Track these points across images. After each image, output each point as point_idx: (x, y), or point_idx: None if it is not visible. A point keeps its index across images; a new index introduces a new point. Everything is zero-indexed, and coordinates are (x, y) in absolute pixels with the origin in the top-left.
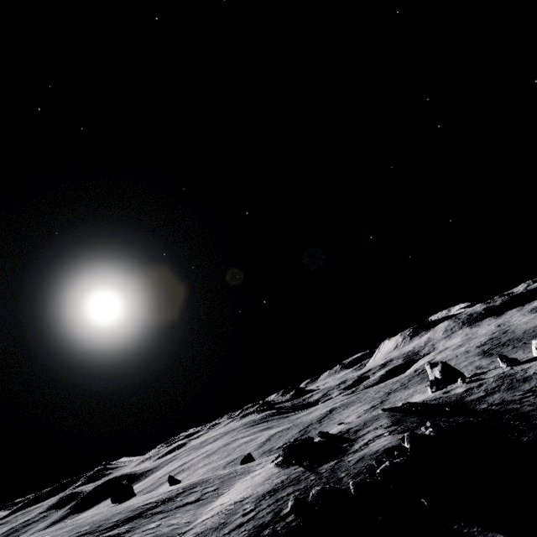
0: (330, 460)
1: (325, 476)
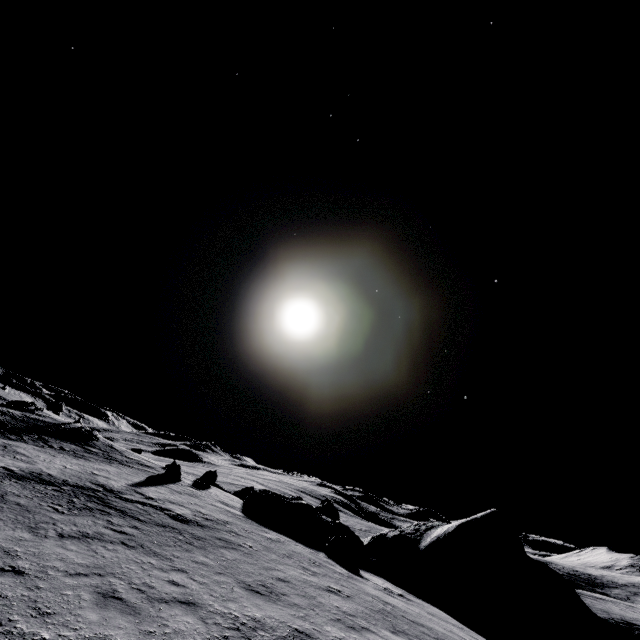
0: None
1: None
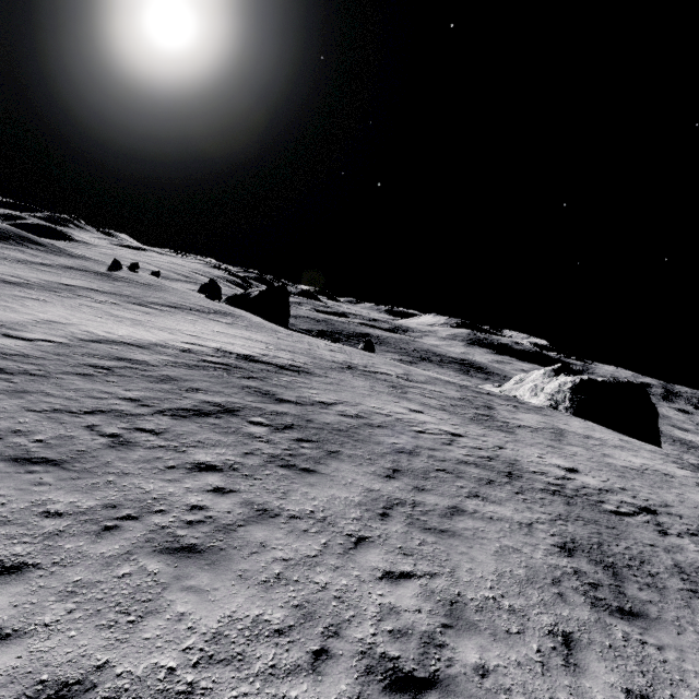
0: None
1: None
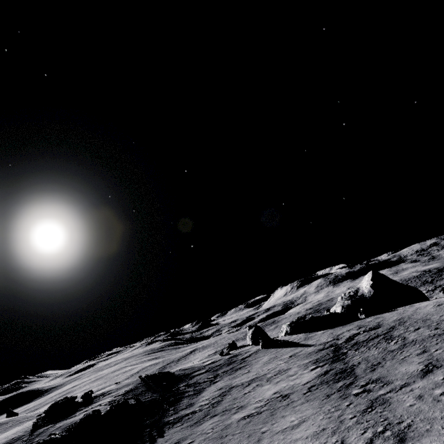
0: (54, 422)
1: (31, 438)
